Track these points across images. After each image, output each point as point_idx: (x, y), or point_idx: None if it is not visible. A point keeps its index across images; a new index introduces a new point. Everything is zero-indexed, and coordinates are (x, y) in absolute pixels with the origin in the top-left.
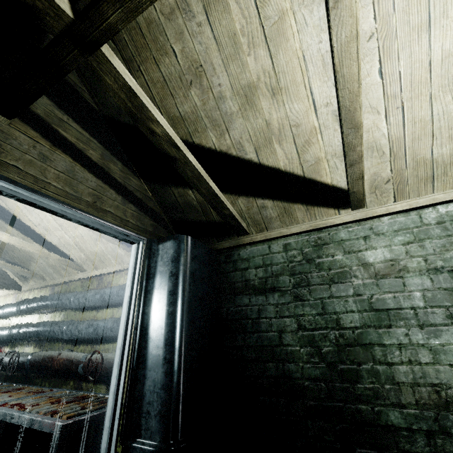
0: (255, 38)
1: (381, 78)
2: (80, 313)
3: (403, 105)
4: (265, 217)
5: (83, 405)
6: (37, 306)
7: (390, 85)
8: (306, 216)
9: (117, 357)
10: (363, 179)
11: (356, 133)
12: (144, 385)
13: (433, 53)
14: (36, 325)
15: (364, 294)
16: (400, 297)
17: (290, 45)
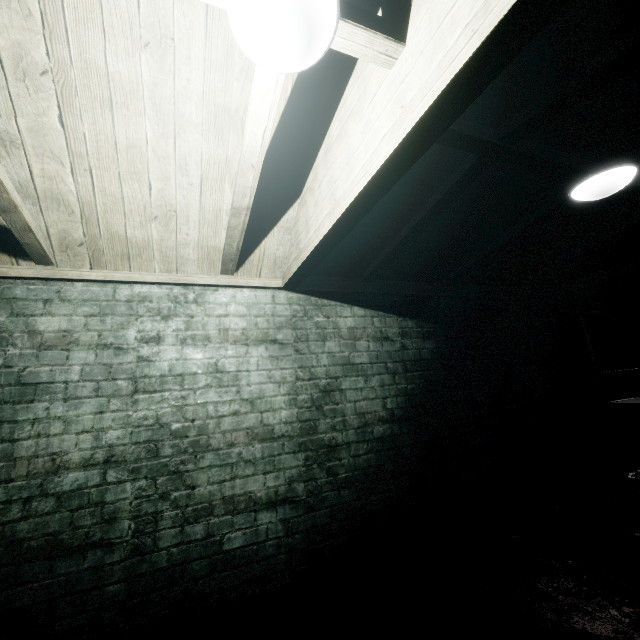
0: None
1: (63, 127)
2: None
3: (91, 170)
4: None
5: None
6: None
7: (75, 141)
8: None
9: None
10: (34, 233)
11: None
12: None
13: (119, 135)
14: None
15: (16, 366)
16: (58, 371)
17: None
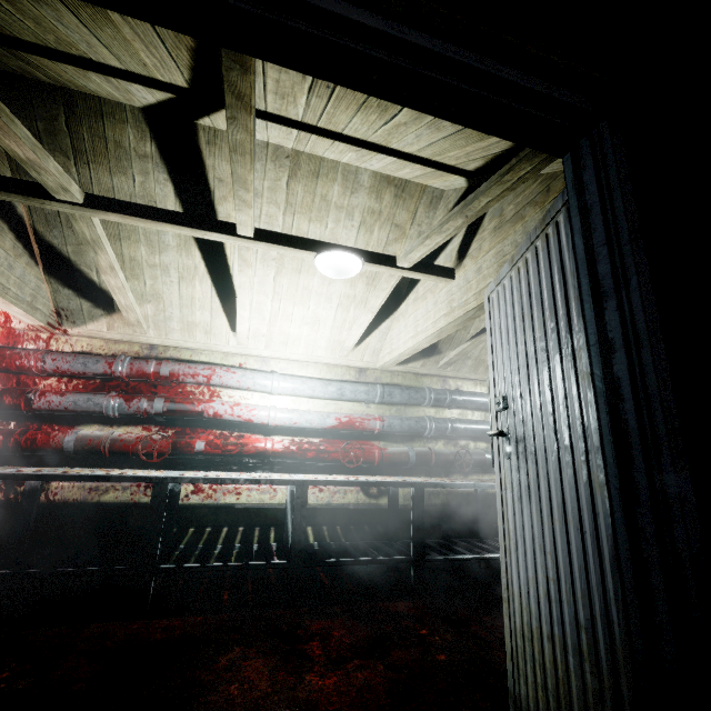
0: None
1: None
2: None
3: None
4: None
5: None
6: (468, 402)
7: None
8: None
9: None
10: None
11: None
12: None
13: None
14: (479, 424)
15: None
16: None
17: None
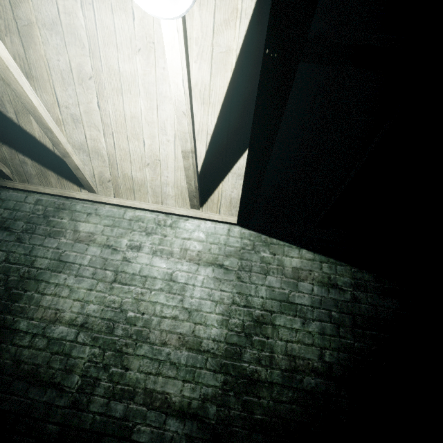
0: (10, 26)
1: (99, 109)
2: None
3: (113, 134)
4: (27, 172)
5: None
6: None
7: (105, 116)
8: (58, 184)
9: None
10: (81, 171)
11: (52, 134)
12: None
13: (126, 110)
14: None
15: (61, 249)
16: (79, 256)
17: (38, 49)
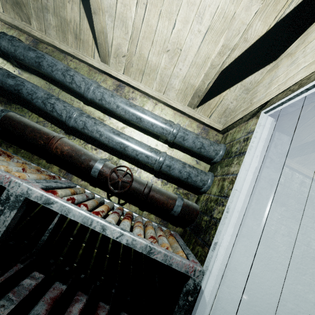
0: None
1: None
2: (81, 104)
3: None
4: None
5: (154, 232)
6: (18, 53)
7: None
8: None
9: (234, 218)
10: None
11: None
12: (235, 245)
13: None
14: (16, 79)
15: None
16: None
17: None
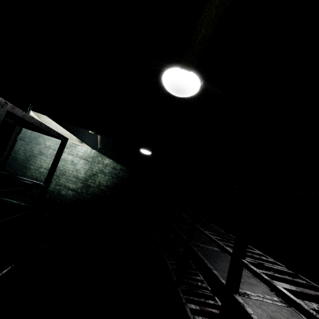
0: None
1: None
2: None
3: None
4: None
5: None
6: None
7: None
8: None
9: None
10: None
11: None
12: None
13: None
14: None
15: (41, 149)
16: (46, 152)
17: None
